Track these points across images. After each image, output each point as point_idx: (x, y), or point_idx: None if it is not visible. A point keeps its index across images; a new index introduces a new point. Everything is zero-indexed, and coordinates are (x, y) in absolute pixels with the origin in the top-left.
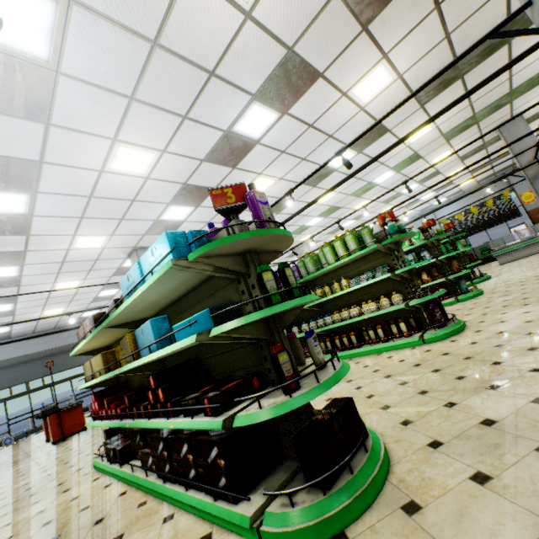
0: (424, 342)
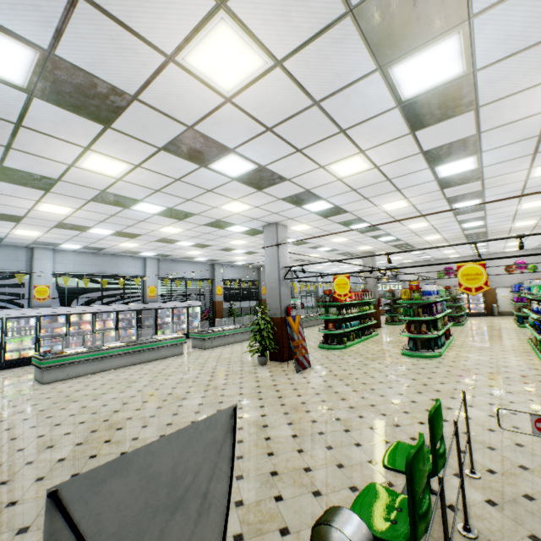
0: None
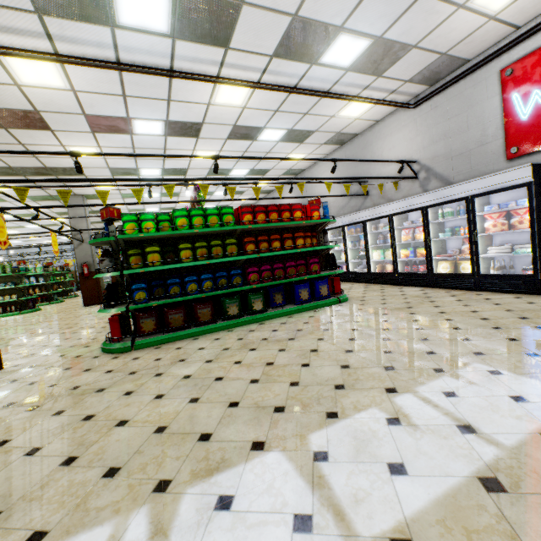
0: (22, 314)
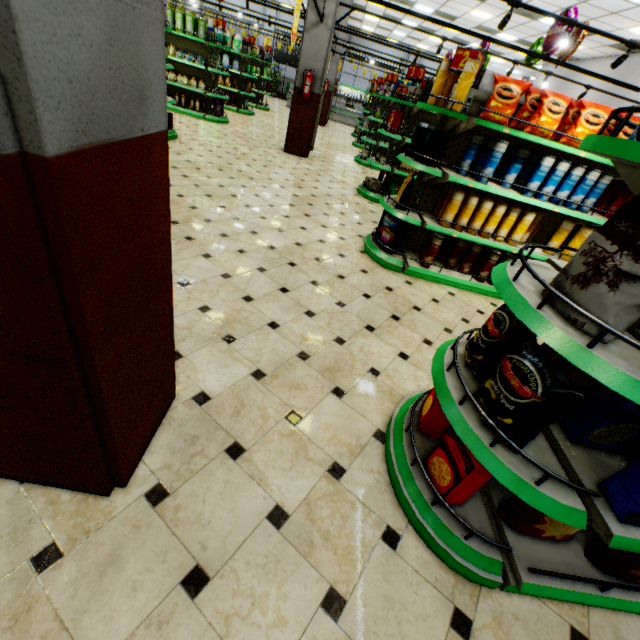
0: (205, 120)
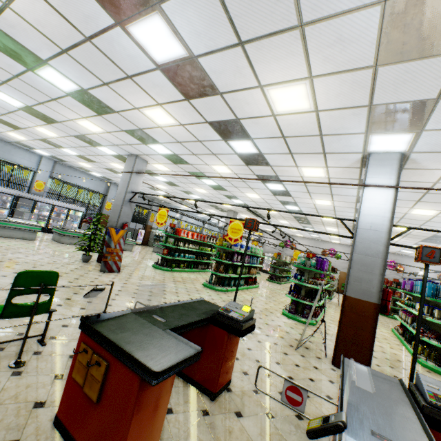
0: None
